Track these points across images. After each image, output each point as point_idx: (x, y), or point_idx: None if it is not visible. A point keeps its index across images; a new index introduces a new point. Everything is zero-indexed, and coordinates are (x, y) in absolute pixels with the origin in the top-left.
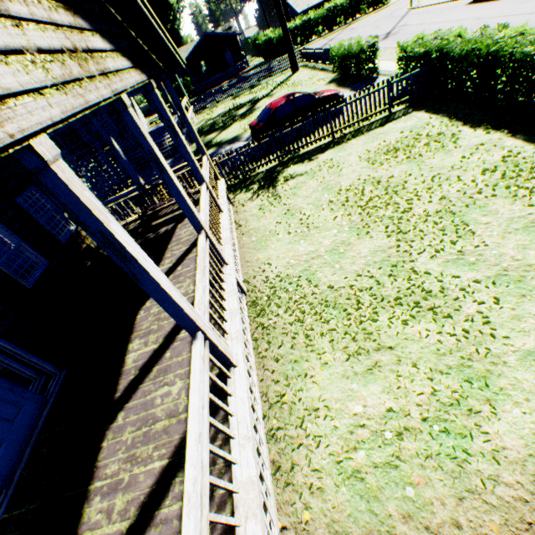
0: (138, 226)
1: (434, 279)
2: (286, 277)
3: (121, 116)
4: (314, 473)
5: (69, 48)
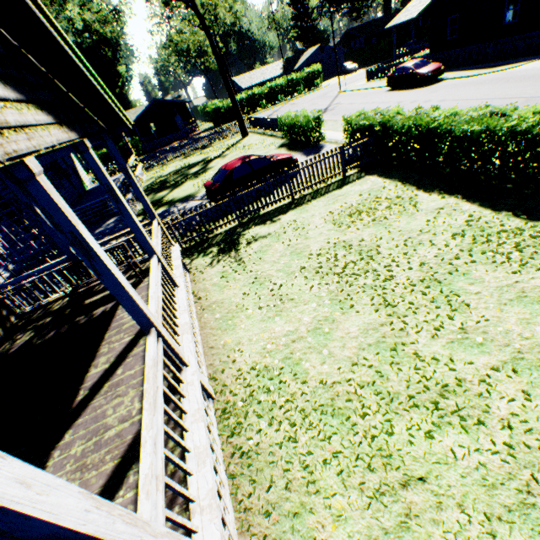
0: (66, 304)
1: (444, 367)
2: (264, 368)
3: (24, 186)
4: None
5: None
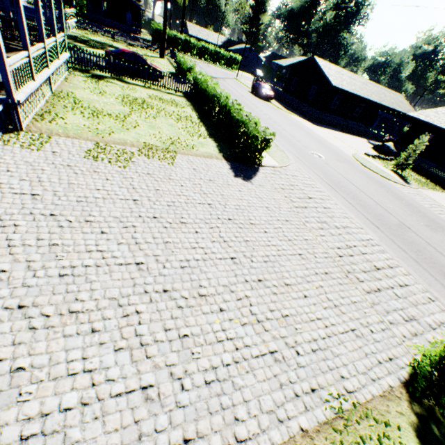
0: None
1: (133, 120)
2: (78, 99)
3: None
4: (50, 124)
5: None
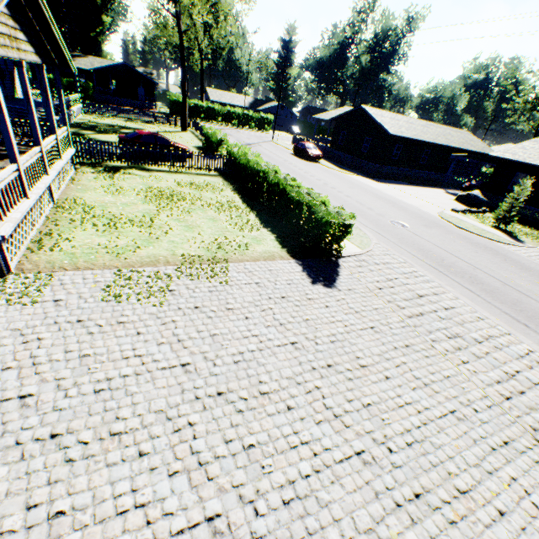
0: None
1: (162, 221)
2: (89, 205)
3: (18, 68)
4: (51, 252)
5: (9, 35)
